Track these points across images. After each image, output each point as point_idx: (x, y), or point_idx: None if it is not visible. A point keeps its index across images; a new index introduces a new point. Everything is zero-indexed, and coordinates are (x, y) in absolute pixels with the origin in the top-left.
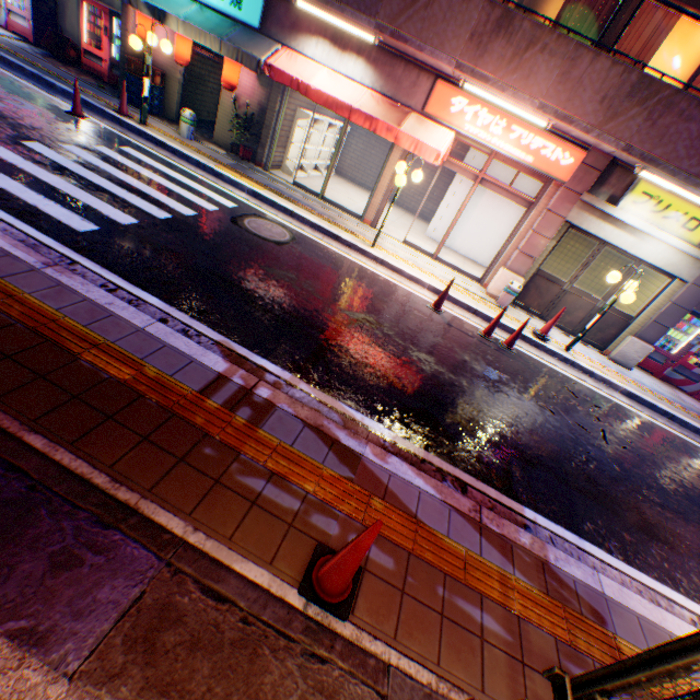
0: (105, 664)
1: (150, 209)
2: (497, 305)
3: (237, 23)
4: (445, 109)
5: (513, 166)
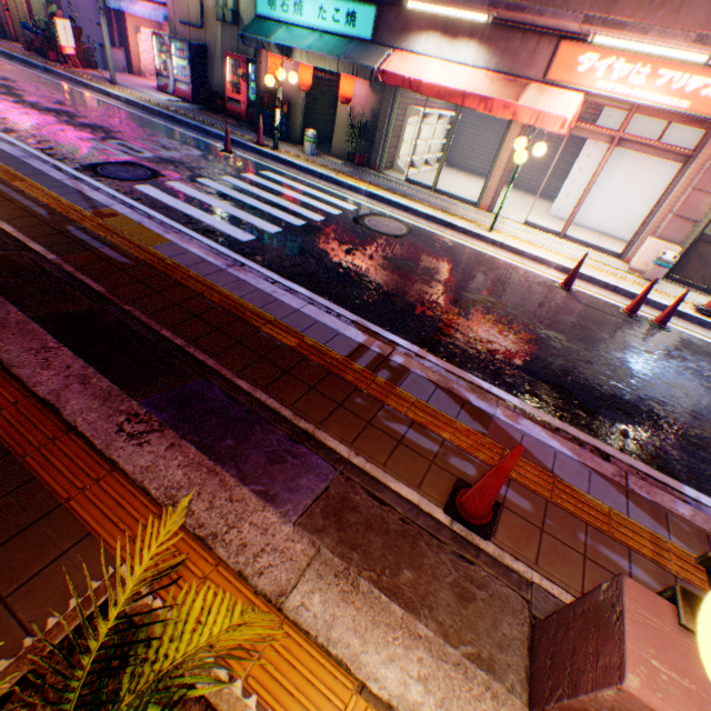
0: (312, 522)
1: (289, 219)
2: (642, 278)
3: (351, 40)
4: (571, 71)
5: (661, 117)
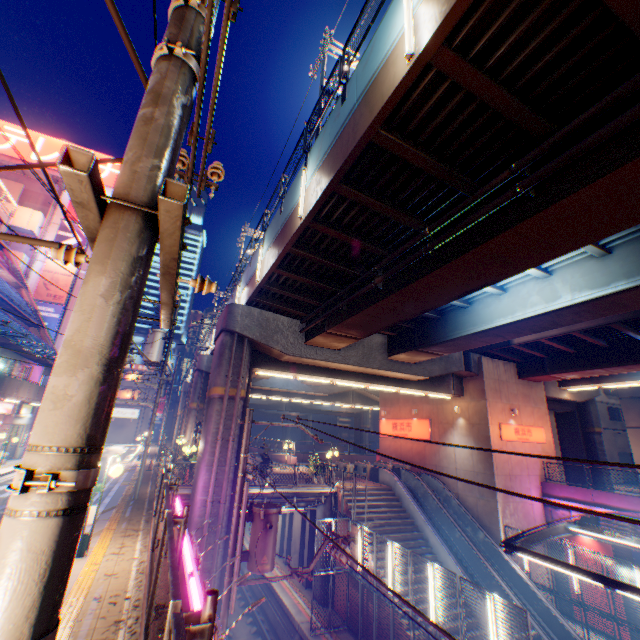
0: None
1: None
2: None
3: None
4: None
5: None
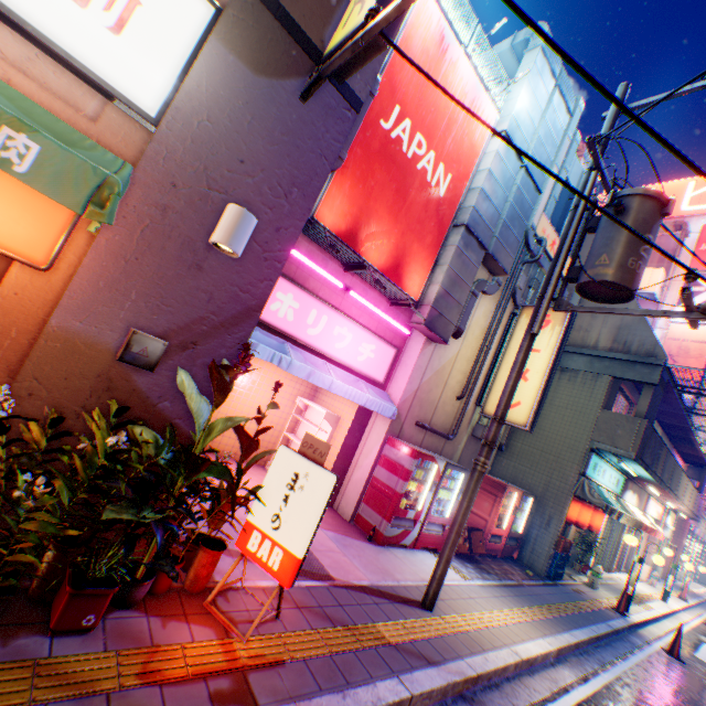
0: None
1: None
2: None
3: (606, 490)
4: (647, 506)
5: None
